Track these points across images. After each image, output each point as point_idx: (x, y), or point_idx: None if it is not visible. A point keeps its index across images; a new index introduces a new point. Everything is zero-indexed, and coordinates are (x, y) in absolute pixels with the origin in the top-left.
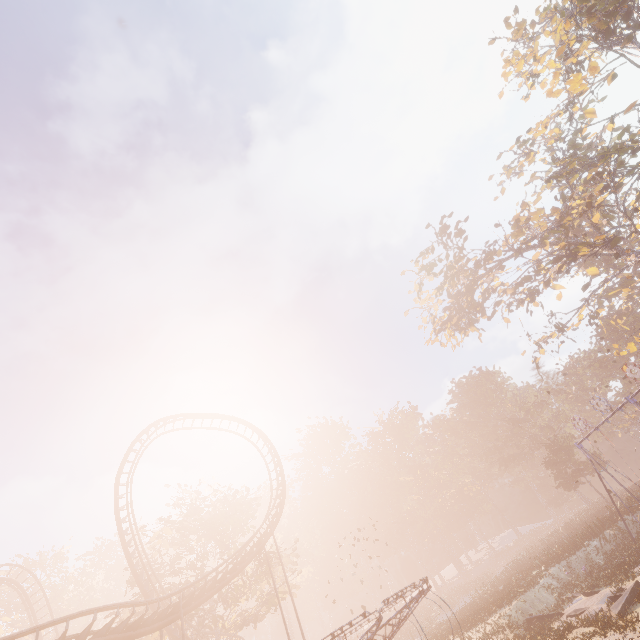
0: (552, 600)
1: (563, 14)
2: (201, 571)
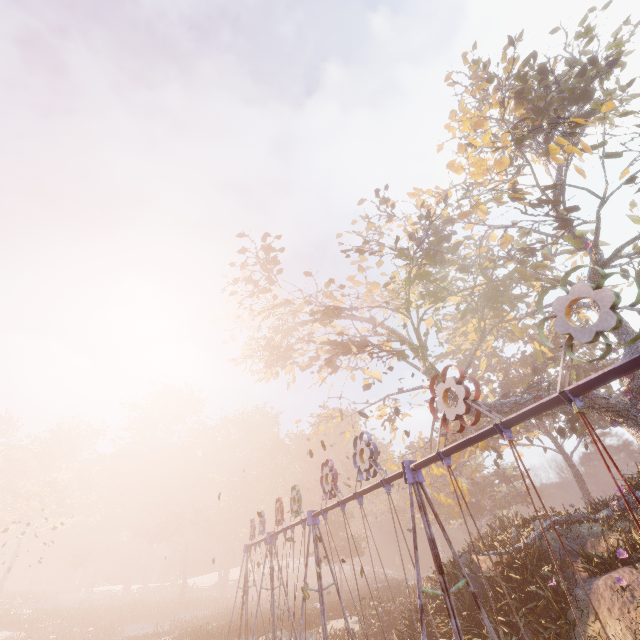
0: None
1: (492, 80)
2: None
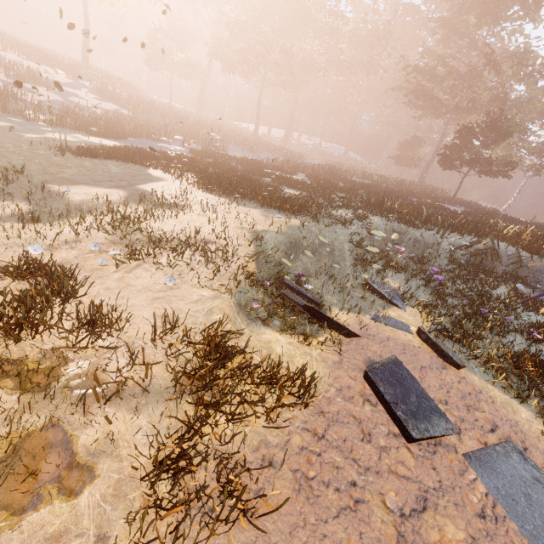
0: (348, 263)
1: None
2: None
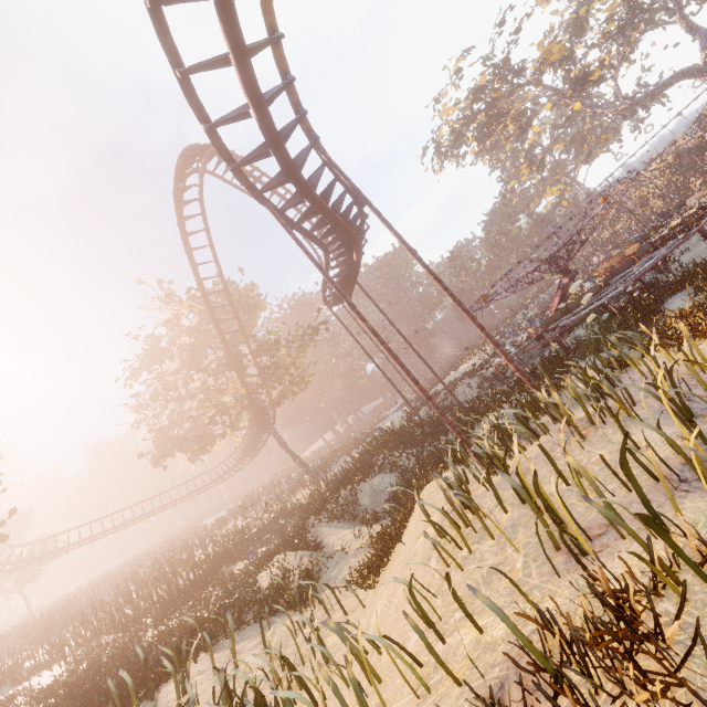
0: None
1: None
2: (263, 334)
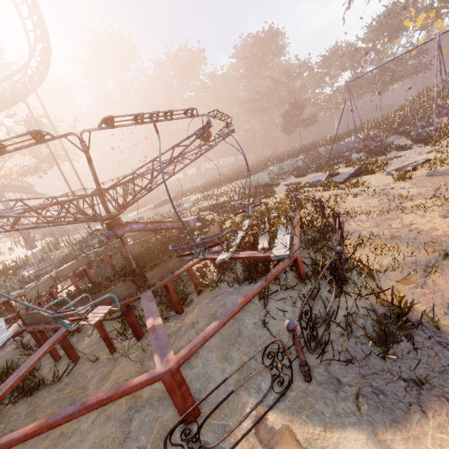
0: (269, 180)
1: None
2: None
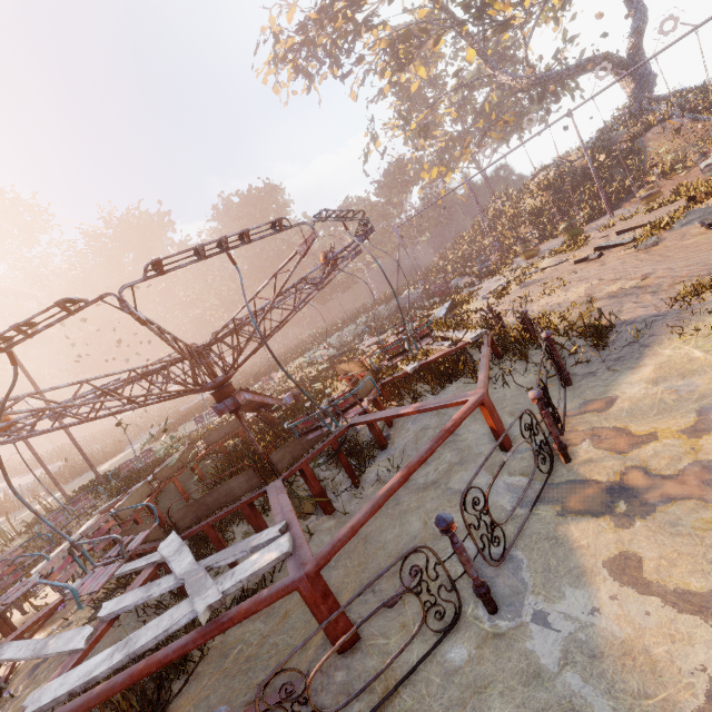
0: (336, 351)
1: None
2: None
